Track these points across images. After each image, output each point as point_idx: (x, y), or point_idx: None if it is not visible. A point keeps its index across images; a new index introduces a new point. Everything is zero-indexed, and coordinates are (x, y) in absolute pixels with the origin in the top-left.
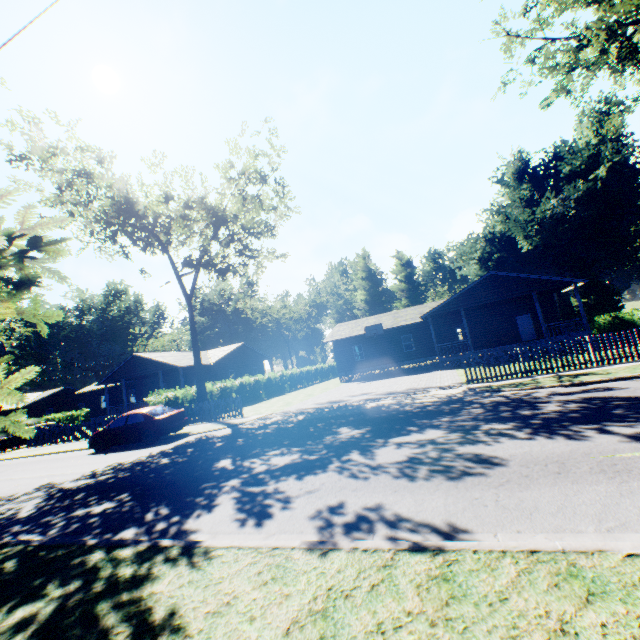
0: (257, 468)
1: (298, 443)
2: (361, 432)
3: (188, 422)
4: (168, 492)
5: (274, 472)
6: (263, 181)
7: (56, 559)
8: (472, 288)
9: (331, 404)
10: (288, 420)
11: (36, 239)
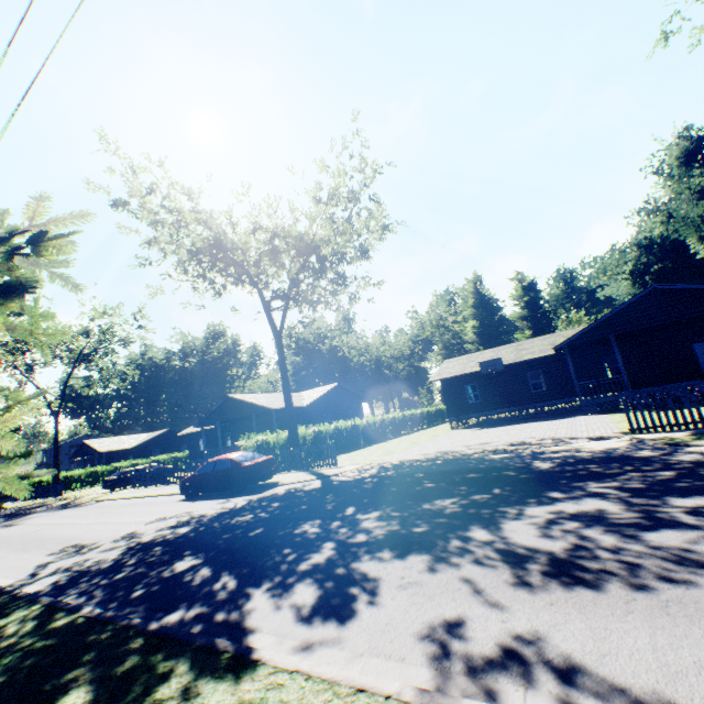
0: (347, 537)
1: (399, 505)
2: (483, 496)
3: (279, 470)
4: (241, 559)
5: (367, 545)
6: (354, 200)
7: (96, 644)
8: (626, 308)
9: (440, 455)
10: (388, 473)
11: (40, 235)
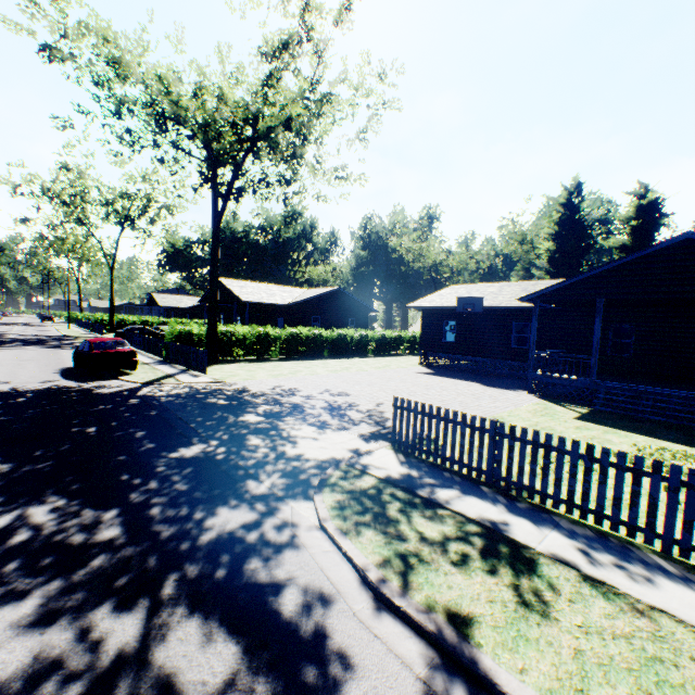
0: None
1: None
2: (1, 469)
3: (180, 362)
4: None
5: None
6: (302, 53)
7: None
8: (637, 263)
9: (267, 394)
10: (162, 400)
11: None
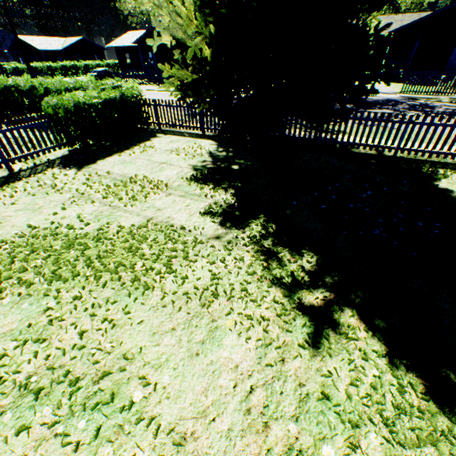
0: None
1: None
2: (350, 107)
3: None
4: None
5: None
6: None
7: None
8: (442, 12)
9: None
10: None
11: None
